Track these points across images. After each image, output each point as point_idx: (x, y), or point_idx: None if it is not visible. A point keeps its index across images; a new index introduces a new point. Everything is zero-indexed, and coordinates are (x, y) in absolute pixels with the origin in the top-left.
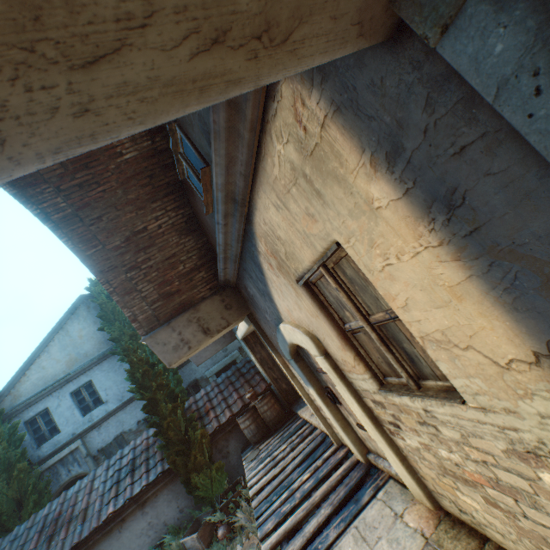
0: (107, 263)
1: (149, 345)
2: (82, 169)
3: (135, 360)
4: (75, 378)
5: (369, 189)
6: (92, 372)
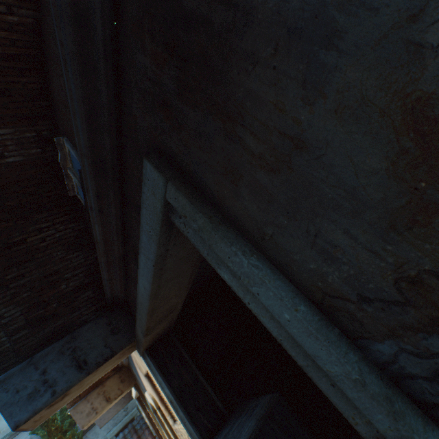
0: None
1: (72, 414)
2: None
3: (52, 429)
4: None
5: None
6: None
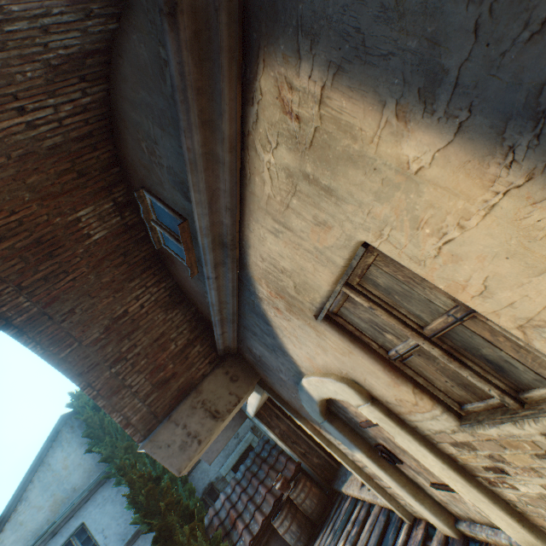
0: (86, 362)
1: (150, 453)
2: (46, 259)
3: (134, 479)
4: (62, 526)
5: (399, 151)
6: (83, 511)
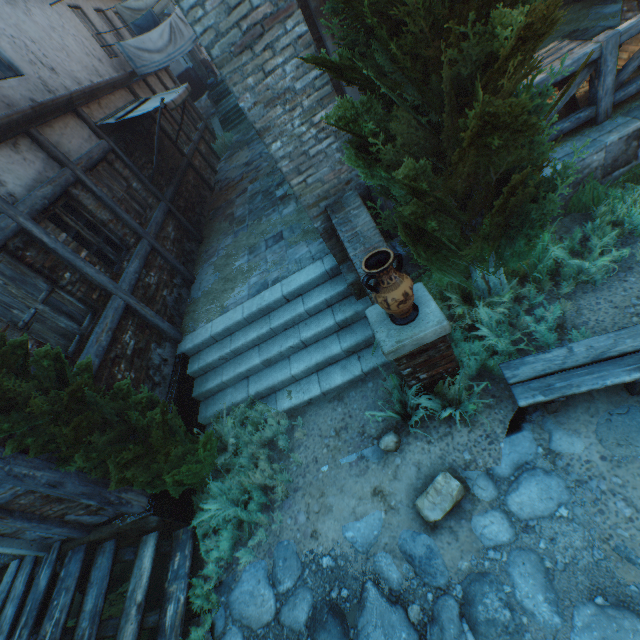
0: None
1: None
2: None
3: None
4: None
5: None
6: None
